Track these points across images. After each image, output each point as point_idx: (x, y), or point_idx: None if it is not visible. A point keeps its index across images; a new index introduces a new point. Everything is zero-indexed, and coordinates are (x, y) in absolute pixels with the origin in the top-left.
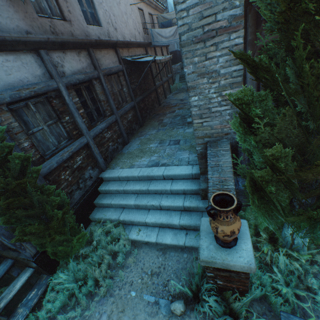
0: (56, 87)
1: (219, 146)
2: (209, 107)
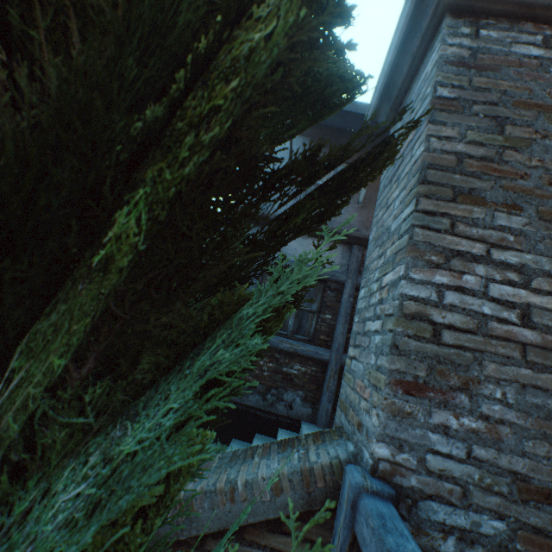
0: (342, 280)
1: (321, 443)
2: (366, 316)
